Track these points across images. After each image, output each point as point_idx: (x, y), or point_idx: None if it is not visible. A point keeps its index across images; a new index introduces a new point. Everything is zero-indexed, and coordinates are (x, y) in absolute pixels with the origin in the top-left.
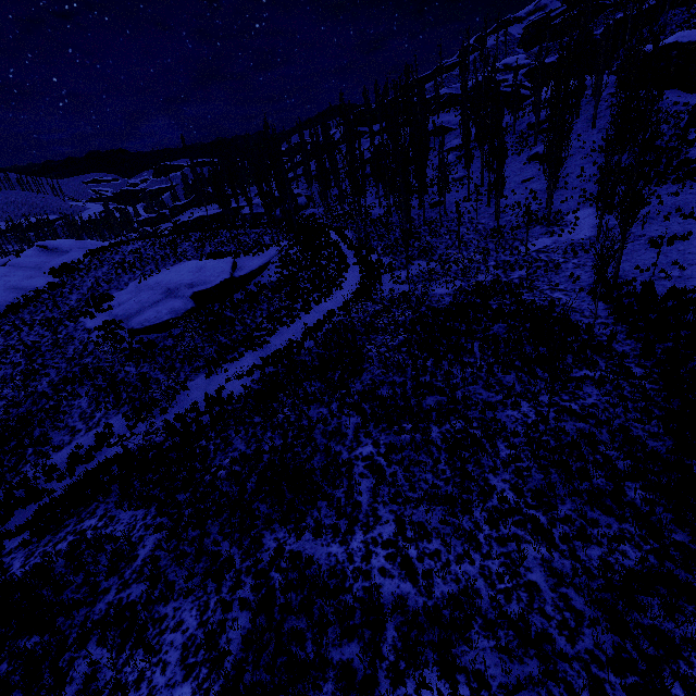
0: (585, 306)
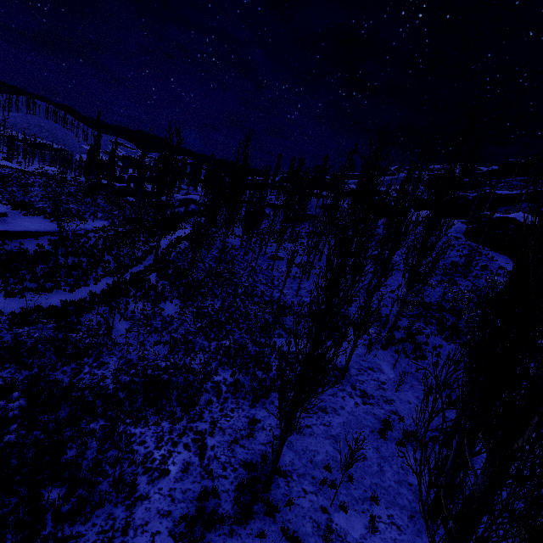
0: (143, 537)
